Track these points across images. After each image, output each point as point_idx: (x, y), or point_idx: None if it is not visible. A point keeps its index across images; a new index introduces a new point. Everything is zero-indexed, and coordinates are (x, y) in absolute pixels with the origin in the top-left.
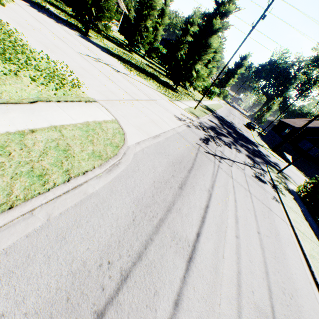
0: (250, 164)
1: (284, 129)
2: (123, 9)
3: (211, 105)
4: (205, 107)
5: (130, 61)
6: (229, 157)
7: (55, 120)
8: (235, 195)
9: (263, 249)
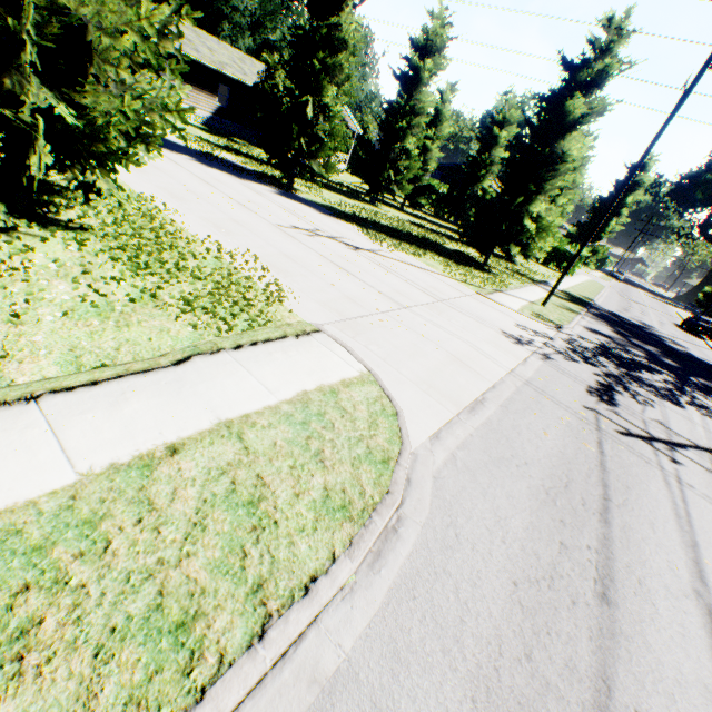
0: None
1: None
2: (354, 130)
3: (575, 289)
4: (565, 297)
5: (377, 221)
6: (691, 439)
7: (229, 402)
8: None
9: None
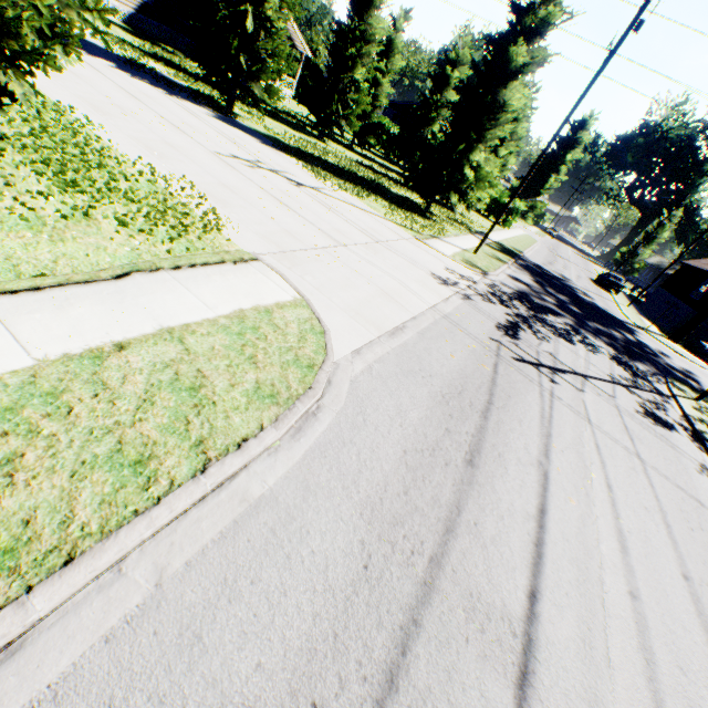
0: (626, 381)
1: (697, 284)
2: (302, 51)
3: (509, 241)
4: (497, 247)
5: (323, 158)
6: (571, 367)
7: (170, 314)
8: (605, 469)
9: None
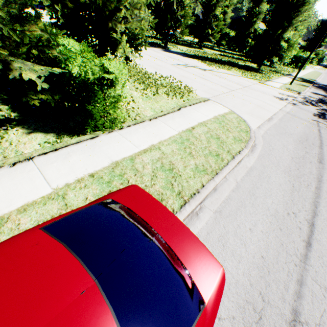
0: None
1: None
2: None
3: (305, 76)
4: (300, 80)
5: (206, 56)
6: None
7: (197, 119)
8: None
9: None
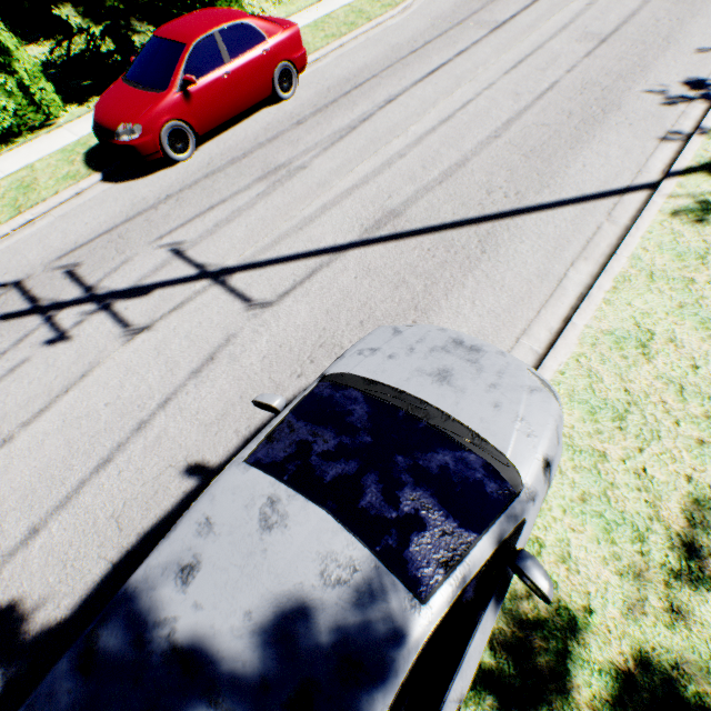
0: None
1: None
2: None
3: None
4: None
5: None
6: None
7: (342, 4)
8: None
9: (648, 3)
